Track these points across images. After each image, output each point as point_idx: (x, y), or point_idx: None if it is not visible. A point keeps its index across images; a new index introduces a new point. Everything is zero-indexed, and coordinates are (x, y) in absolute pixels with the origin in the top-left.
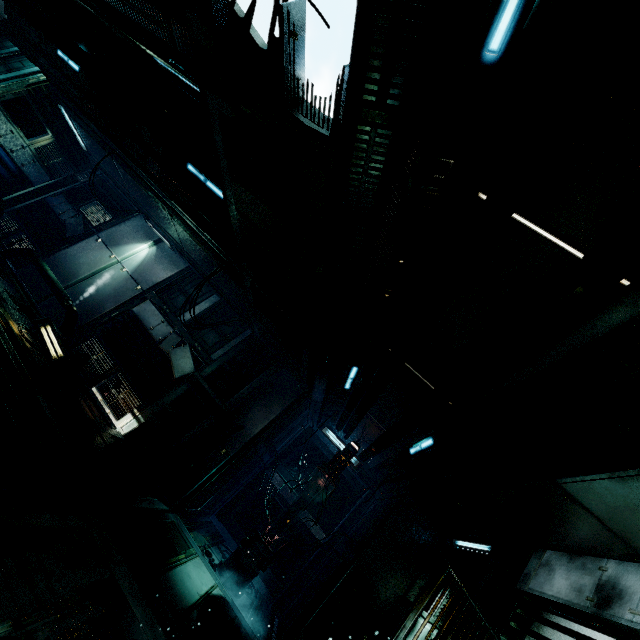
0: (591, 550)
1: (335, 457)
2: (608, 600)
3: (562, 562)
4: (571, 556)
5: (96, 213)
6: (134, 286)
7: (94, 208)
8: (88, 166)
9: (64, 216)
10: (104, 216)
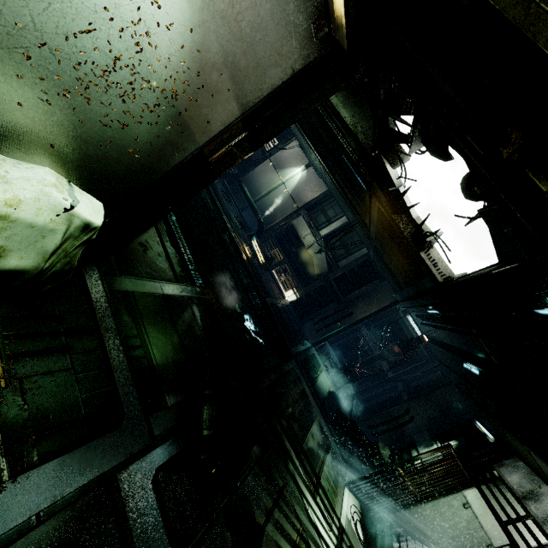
0: (540, 477)
1: (409, 341)
2: (529, 498)
3: (524, 471)
4: (531, 472)
5: None
6: (292, 204)
7: None
8: None
9: None
10: (272, 141)
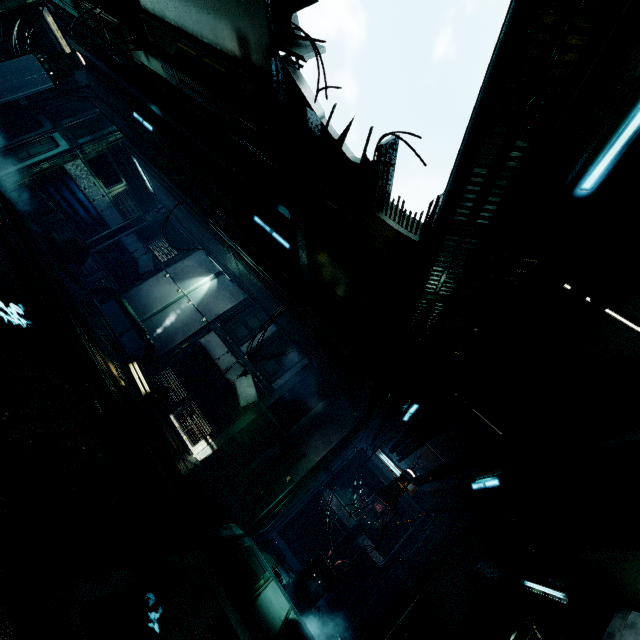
0: None
1: (392, 484)
2: None
3: None
4: None
5: (163, 249)
6: (200, 318)
7: (161, 245)
8: (154, 206)
9: (136, 254)
10: (170, 252)
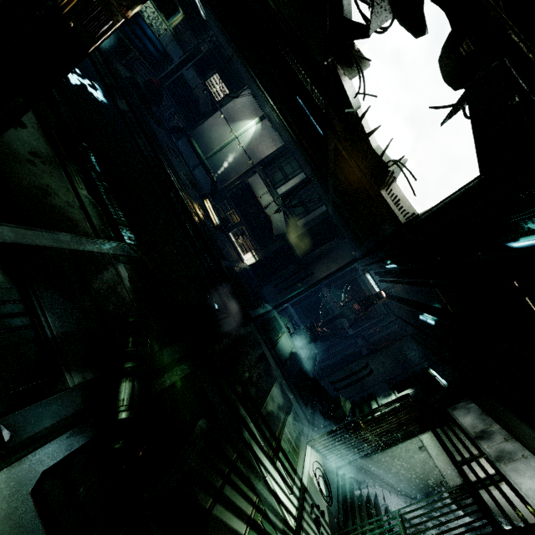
0: (491, 417)
1: (368, 298)
2: (482, 437)
3: (476, 412)
4: (482, 413)
5: (217, 87)
6: (247, 161)
7: (215, 81)
8: (206, 32)
9: (196, 91)
10: (223, 90)
